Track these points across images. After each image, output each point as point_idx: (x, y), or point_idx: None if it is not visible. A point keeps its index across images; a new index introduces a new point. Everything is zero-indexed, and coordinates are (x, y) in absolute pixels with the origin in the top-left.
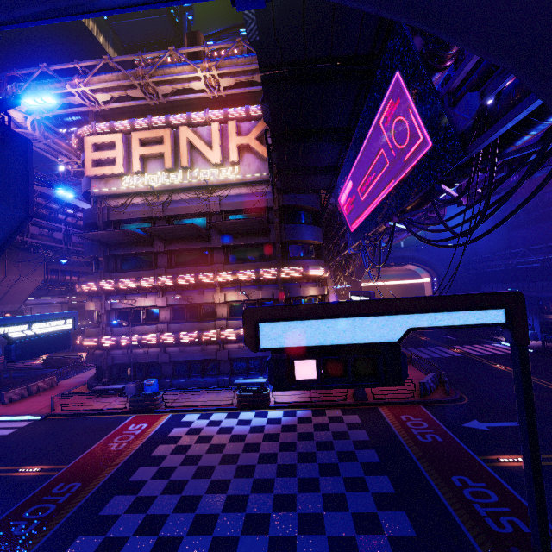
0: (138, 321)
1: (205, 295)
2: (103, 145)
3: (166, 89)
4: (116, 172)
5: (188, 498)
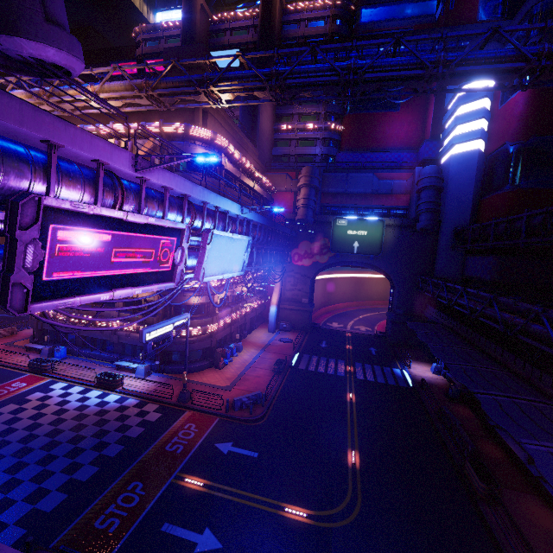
0: None
1: None
2: None
3: (69, 106)
4: None
5: None
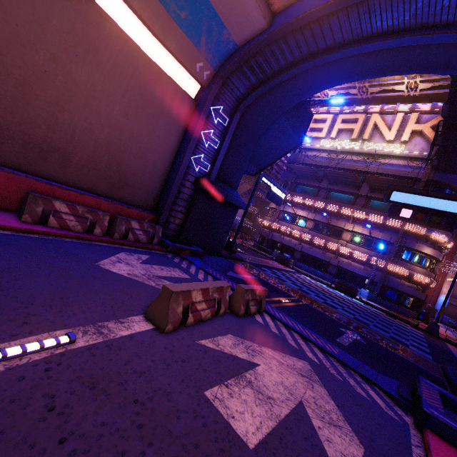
0: (292, 222)
1: (340, 222)
2: (319, 120)
3: (375, 89)
4: (319, 136)
5: (305, 286)
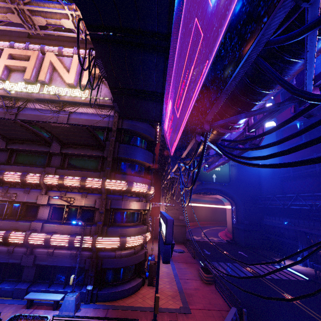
0: None
1: (30, 194)
2: None
3: (41, 20)
4: None
5: None
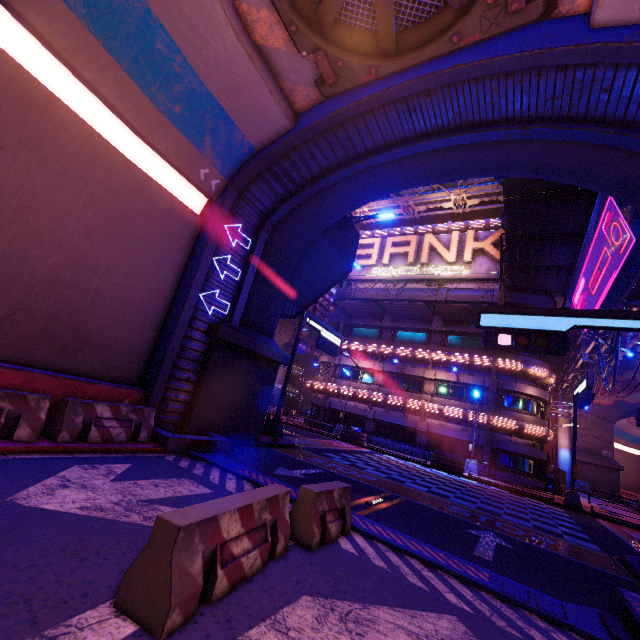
0: (355, 379)
1: (417, 369)
2: (365, 245)
3: (422, 208)
4: (369, 264)
5: (394, 470)
